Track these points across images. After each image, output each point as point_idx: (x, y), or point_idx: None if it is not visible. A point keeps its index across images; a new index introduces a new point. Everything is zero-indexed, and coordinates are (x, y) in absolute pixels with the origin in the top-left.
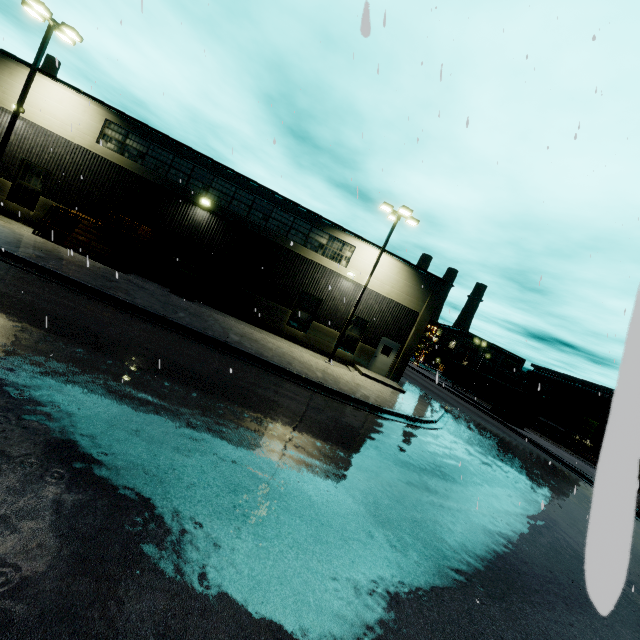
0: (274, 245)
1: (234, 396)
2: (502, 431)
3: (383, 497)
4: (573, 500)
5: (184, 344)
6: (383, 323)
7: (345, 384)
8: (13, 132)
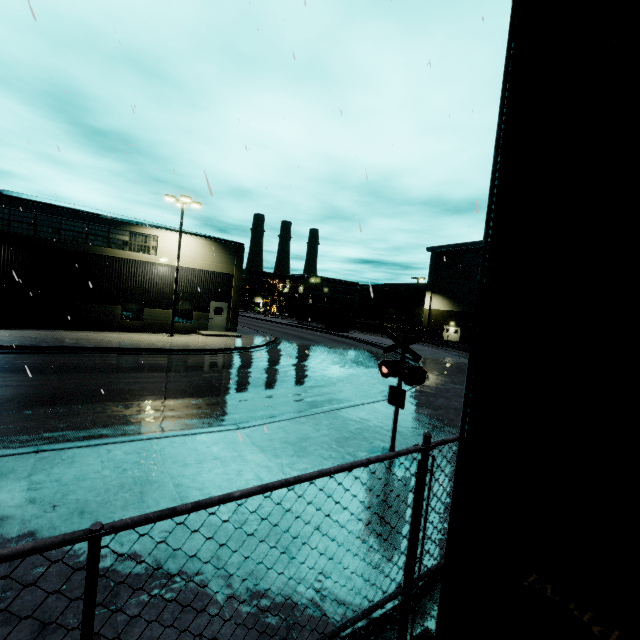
0: (77, 254)
1: (84, 370)
2: (327, 338)
3: (199, 381)
4: (350, 356)
5: (24, 357)
6: (207, 291)
7: (183, 344)
8: None
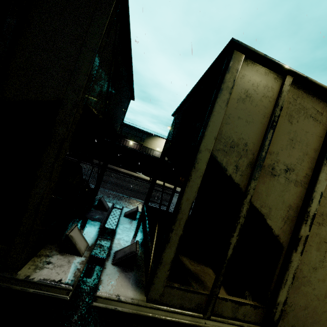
0: None
1: None
2: None
3: None
4: None
5: None
6: None
7: None
8: (156, 155)
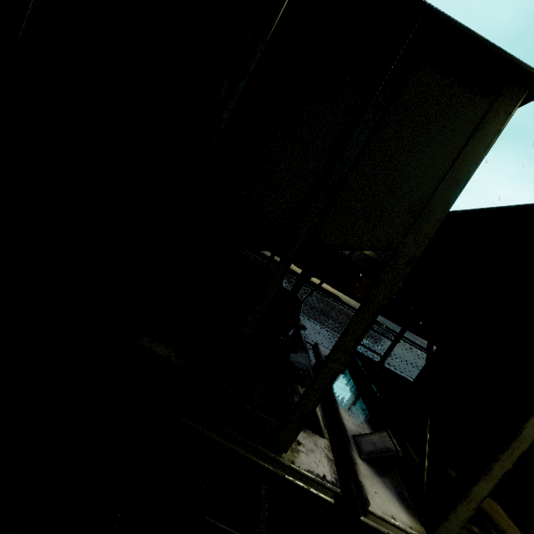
0: None
1: None
2: None
3: None
4: None
5: None
6: None
7: None
8: None
